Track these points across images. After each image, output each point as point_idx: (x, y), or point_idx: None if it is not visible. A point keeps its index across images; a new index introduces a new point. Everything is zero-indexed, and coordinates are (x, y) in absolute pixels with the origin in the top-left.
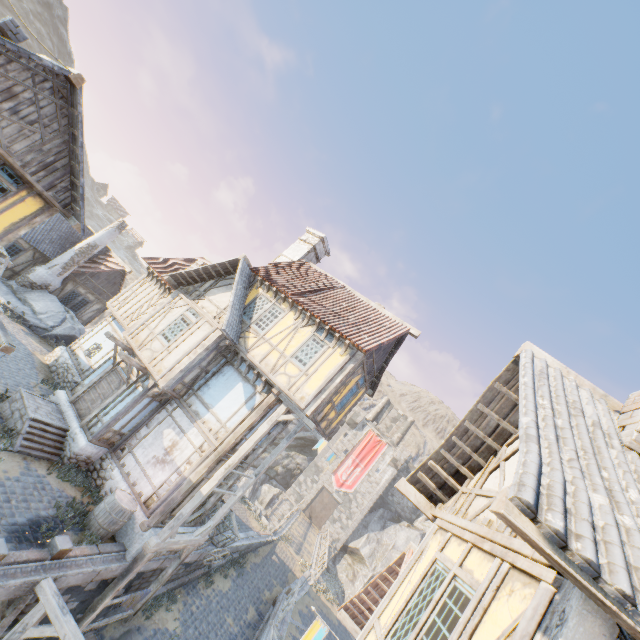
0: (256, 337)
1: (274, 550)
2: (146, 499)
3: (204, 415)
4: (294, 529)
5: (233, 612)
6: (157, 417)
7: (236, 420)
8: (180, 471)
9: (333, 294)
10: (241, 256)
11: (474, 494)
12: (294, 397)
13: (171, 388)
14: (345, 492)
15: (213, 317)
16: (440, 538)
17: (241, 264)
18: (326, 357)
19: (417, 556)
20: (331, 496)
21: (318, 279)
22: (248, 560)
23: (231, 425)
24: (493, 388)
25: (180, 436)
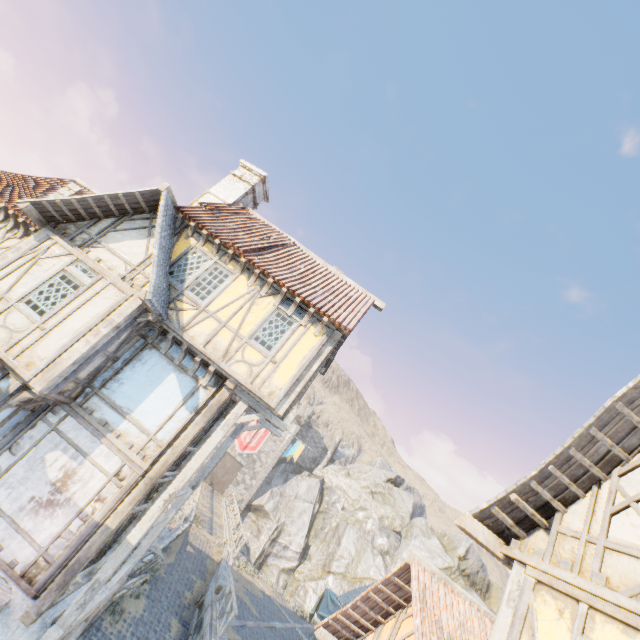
0: (194, 309)
1: (187, 540)
2: (25, 569)
3: (117, 425)
4: (201, 505)
5: (154, 637)
6: (29, 435)
7: (172, 428)
8: (85, 514)
9: (287, 253)
10: (163, 186)
11: (602, 546)
12: (261, 393)
13: (56, 391)
14: (249, 454)
15: (120, 277)
16: (557, 604)
17: (164, 199)
18: (297, 338)
19: (520, 626)
20: (234, 460)
21: (265, 232)
22: (161, 564)
23: (165, 436)
24: (612, 408)
25: (78, 461)
